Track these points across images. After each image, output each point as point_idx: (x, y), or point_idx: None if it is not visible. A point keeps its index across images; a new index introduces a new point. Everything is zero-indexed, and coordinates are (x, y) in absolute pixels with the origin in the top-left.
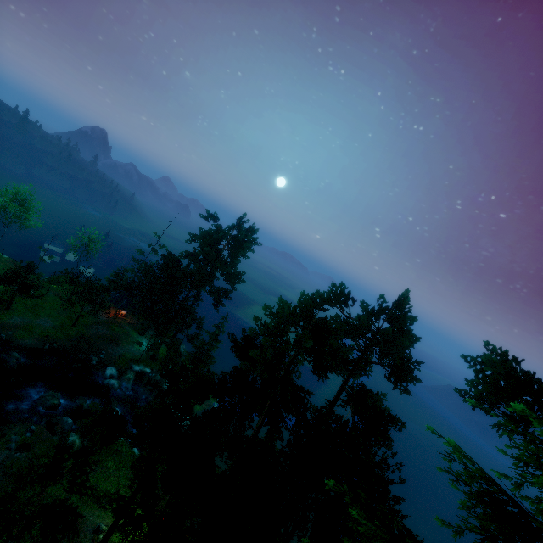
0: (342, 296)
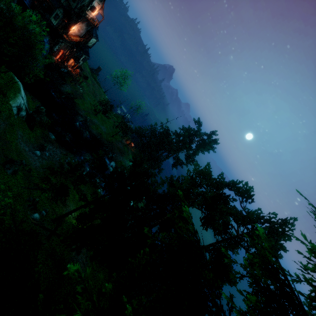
0: (246, 193)
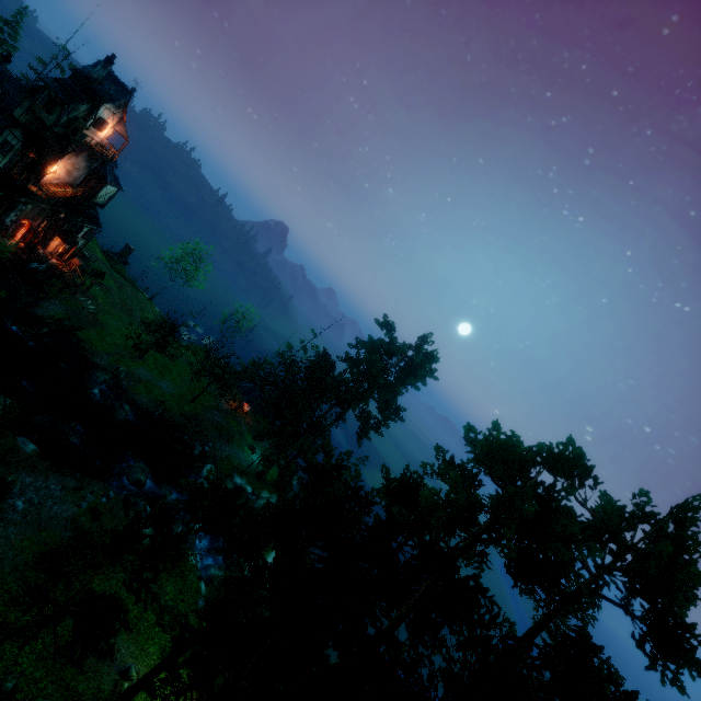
0: (579, 465)
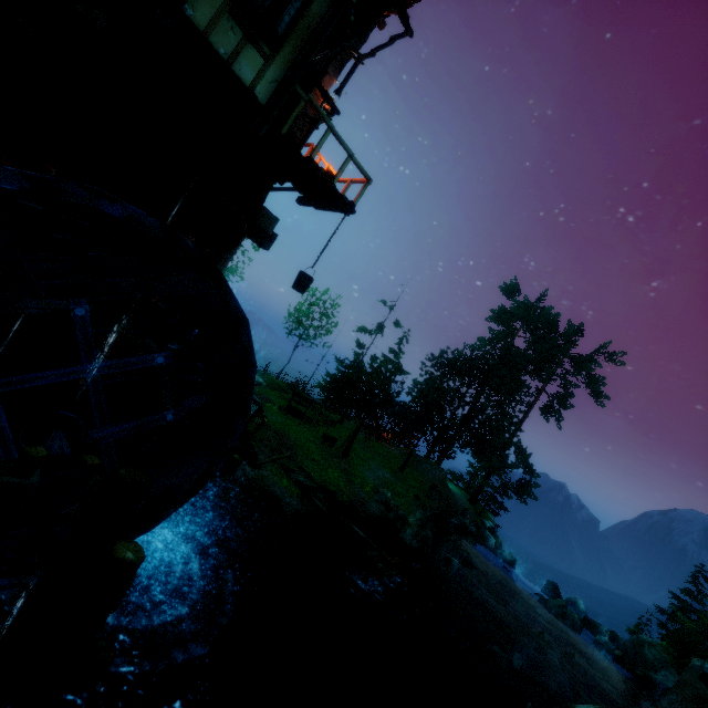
0: None
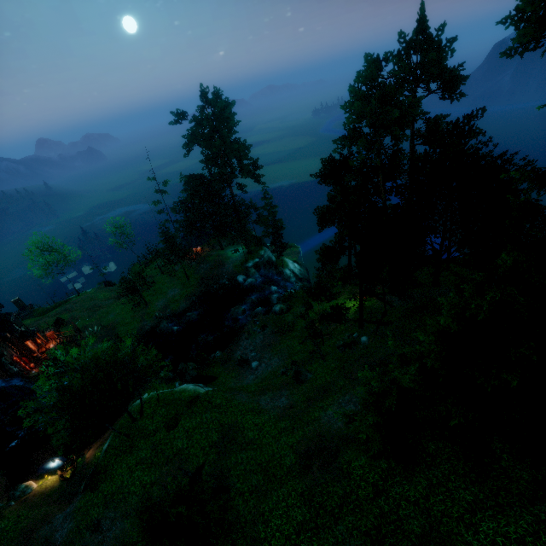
0: (376, 64)
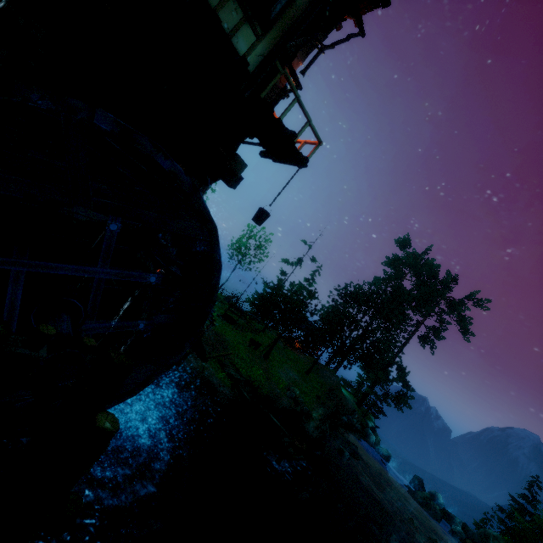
0: None
